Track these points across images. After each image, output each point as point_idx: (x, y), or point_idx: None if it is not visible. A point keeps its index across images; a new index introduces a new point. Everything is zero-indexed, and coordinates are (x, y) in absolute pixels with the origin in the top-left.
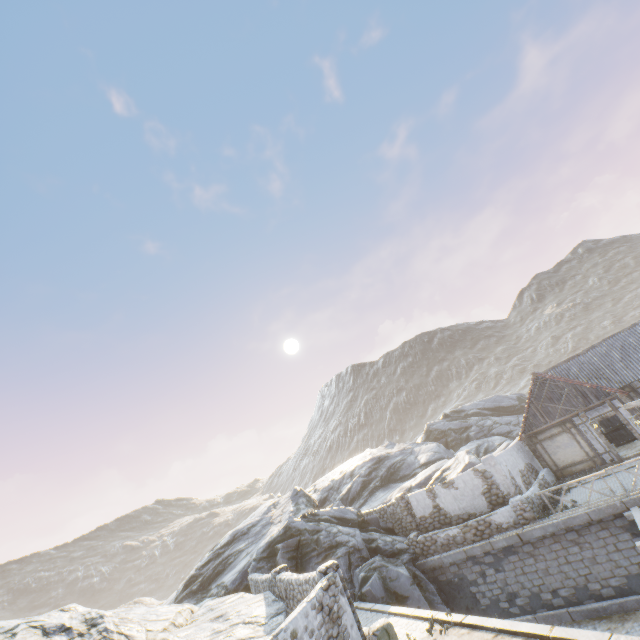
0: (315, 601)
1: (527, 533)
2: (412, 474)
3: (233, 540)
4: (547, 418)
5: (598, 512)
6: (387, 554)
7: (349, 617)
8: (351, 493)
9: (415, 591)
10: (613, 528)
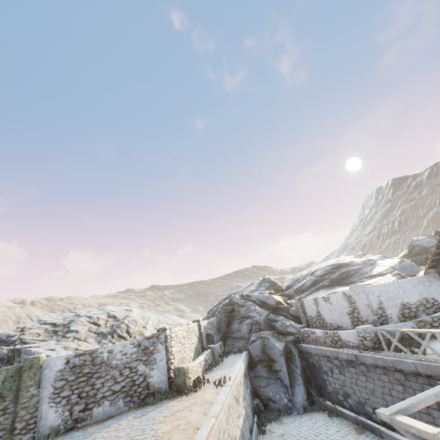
0: (135, 341)
1: (362, 357)
2: (358, 282)
3: (227, 298)
4: None
5: (425, 367)
6: (278, 332)
7: (161, 355)
8: (303, 286)
9: (281, 360)
10: None
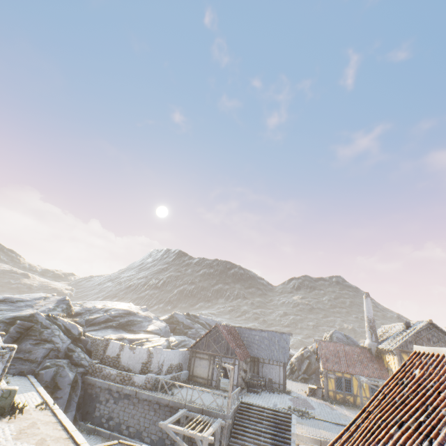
0: None
1: (141, 393)
2: (137, 332)
3: (2, 301)
4: (206, 348)
5: (174, 402)
6: (73, 362)
7: None
8: (96, 320)
9: (68, 388)
10: (173, 413)
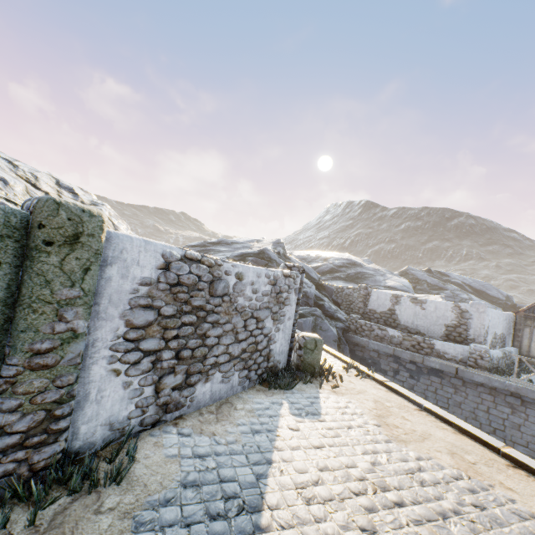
0: (271, 274)
1: (468, 373)
2: (374, 287)
3: (218, 243)
4: None
5: None
6: (327, 314)
7: (291, 311)
8: (318, 269)
9: (334, 346)
10: None
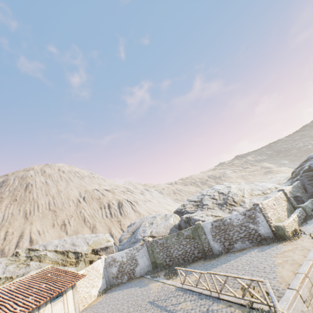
0: (241, 213)
1: None
2: None
3: (307, 160)
4: None
5: None
6: None
7: (261, 219)
8: None
9: None
10: None
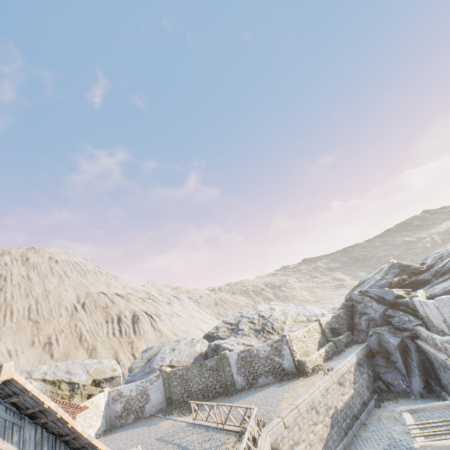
0: (269, 344)
1: (446, 363)
2: None
3: (358, 285)
4: None
5: None
6: (394, 328)
7: (287, 352)
8: (443, 268)
9: (396, 353)
10: None
